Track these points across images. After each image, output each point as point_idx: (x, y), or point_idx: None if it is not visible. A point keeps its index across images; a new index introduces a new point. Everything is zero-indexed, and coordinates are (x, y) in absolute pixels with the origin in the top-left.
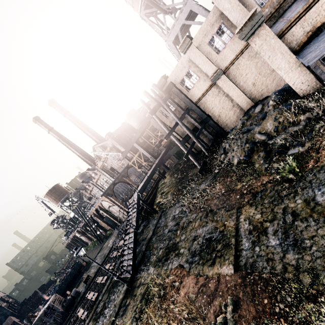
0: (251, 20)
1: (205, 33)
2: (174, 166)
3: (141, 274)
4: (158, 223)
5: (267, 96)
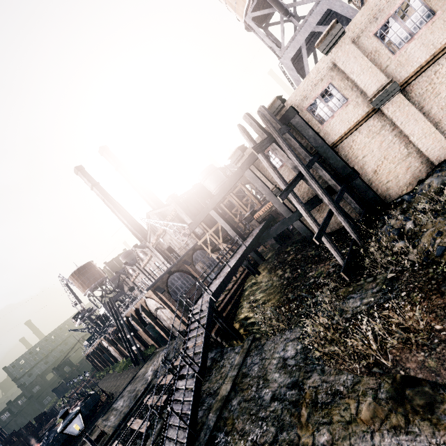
0: None
1: (374, 13)
2: (276, 256)
3: None
4: (245, 365)
5: None
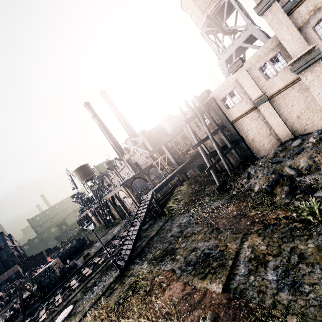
0: (307, 55)
1: (258, 58)
2: (194, 177)
3: (135, 267)
4: (164, 226)
5: (310, 132)
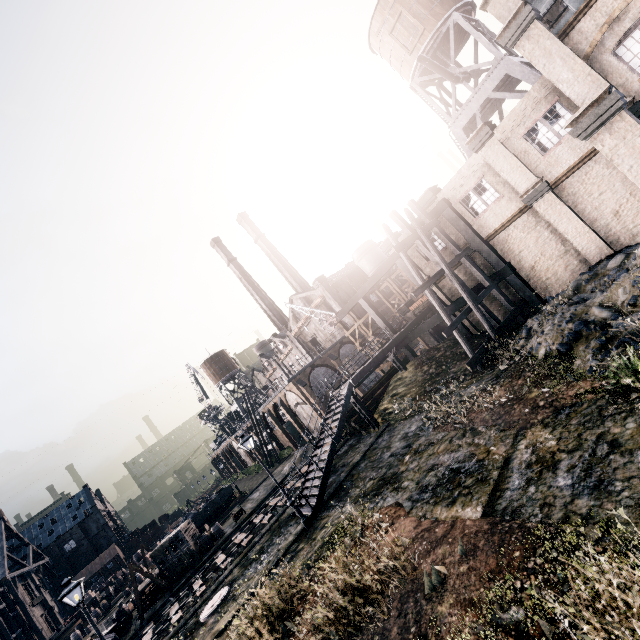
0: (596, 106)
1: (521, 118)
2: (426, 352)
3: (330, 513)
4: (376, 443)
5: None
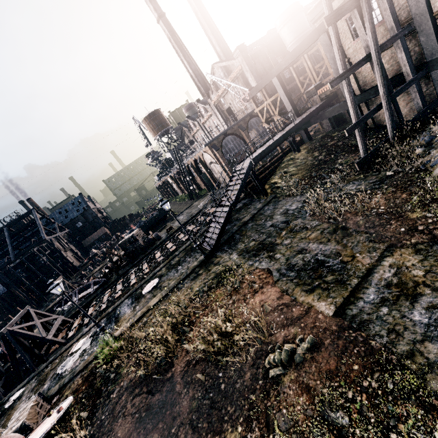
0: None
1: None
2: (321, 138)
3: (222, 255)
4: (263, 209)
5: None
